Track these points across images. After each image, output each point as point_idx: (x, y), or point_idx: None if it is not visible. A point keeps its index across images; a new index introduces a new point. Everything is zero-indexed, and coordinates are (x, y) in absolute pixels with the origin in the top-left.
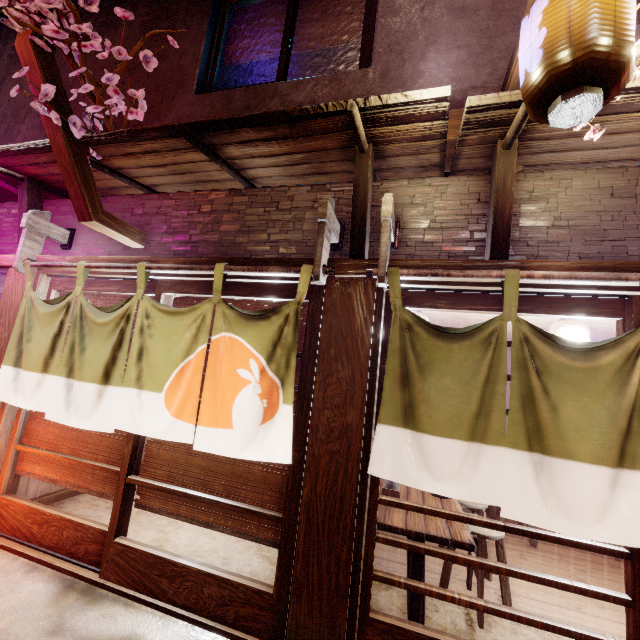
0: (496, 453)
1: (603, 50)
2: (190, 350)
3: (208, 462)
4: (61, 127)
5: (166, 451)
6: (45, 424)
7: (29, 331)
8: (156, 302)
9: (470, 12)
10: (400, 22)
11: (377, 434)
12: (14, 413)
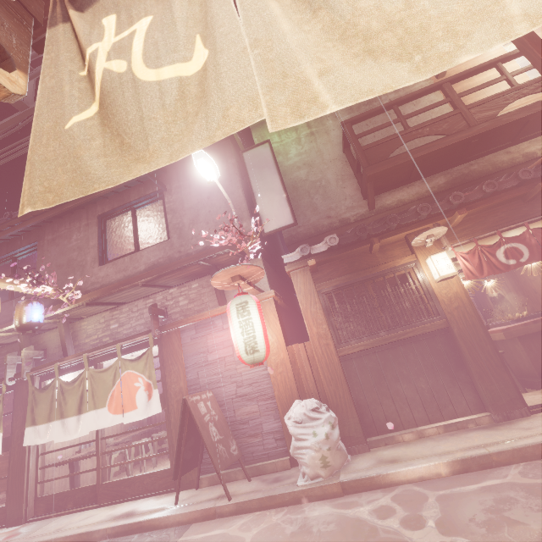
0: (54, 423)
1: (19, 327)
2: None
3: None
4: None
5: None
6: None
7: None
8: None
9: (62, 266)
10: (43, 273)
11: (25, 431)
12: None
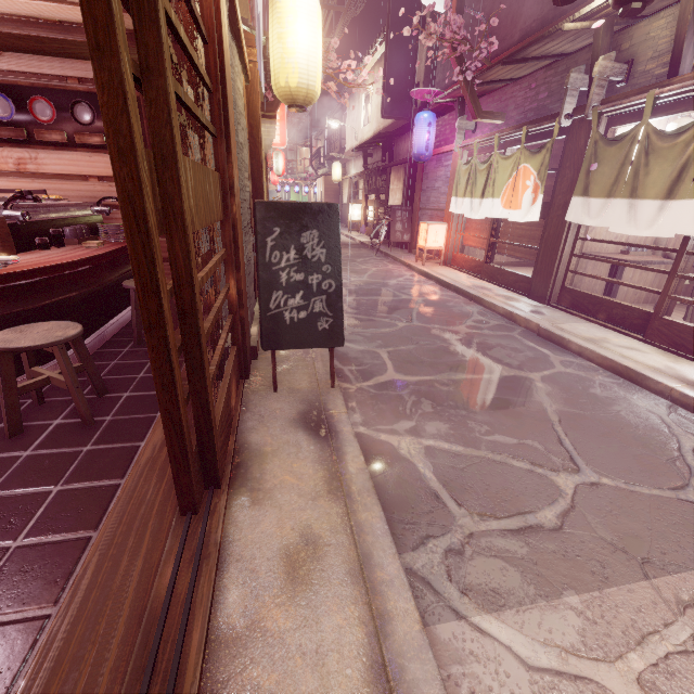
0: (615, 202)
1: None
2: (510, 176)
3: (520, 232)
4: (463, 80)
5: (505, 229)
6: (466, 224)
7: (459, 180)
8: (501, 155)
9: None
10: None
11: (571, 202)
12: (457, 219)
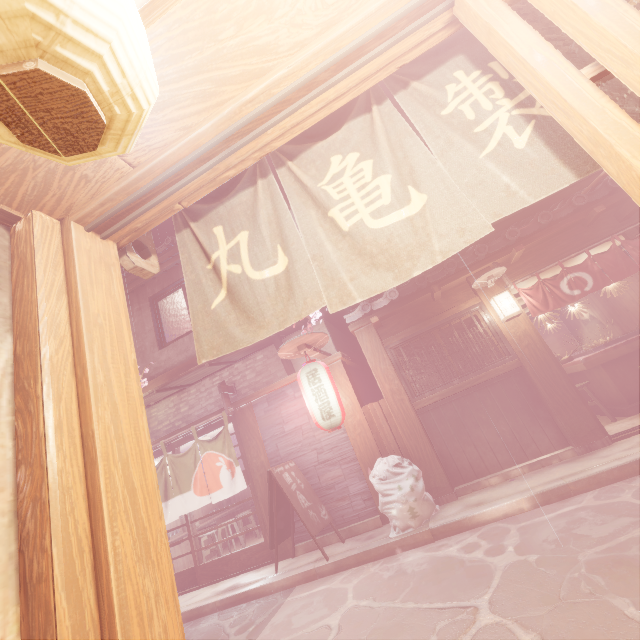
0: None
1: None
2: None
3: None
4: None
5: None
6: None
7: None
8: None
9: None
10: None
11: None
12: None
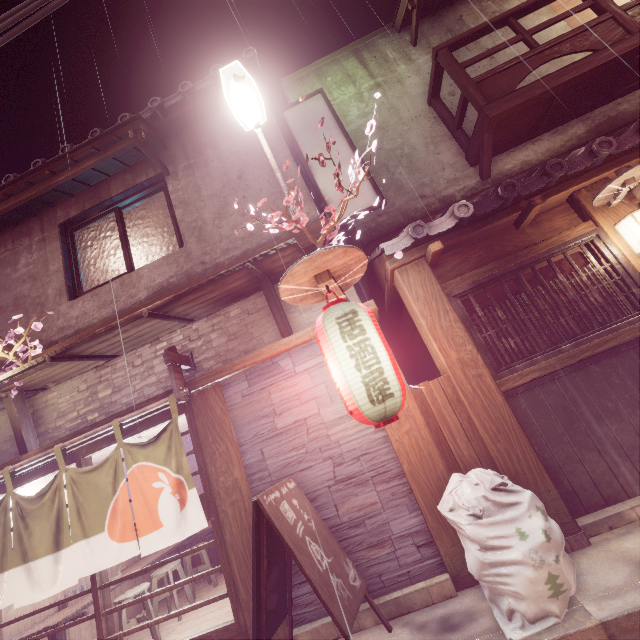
0: (11, 573)
1: None
2: None
3: None
4: None
5: None
6: None
7: None
8: None
9: (5, 309)
10: None
11: None
12: None
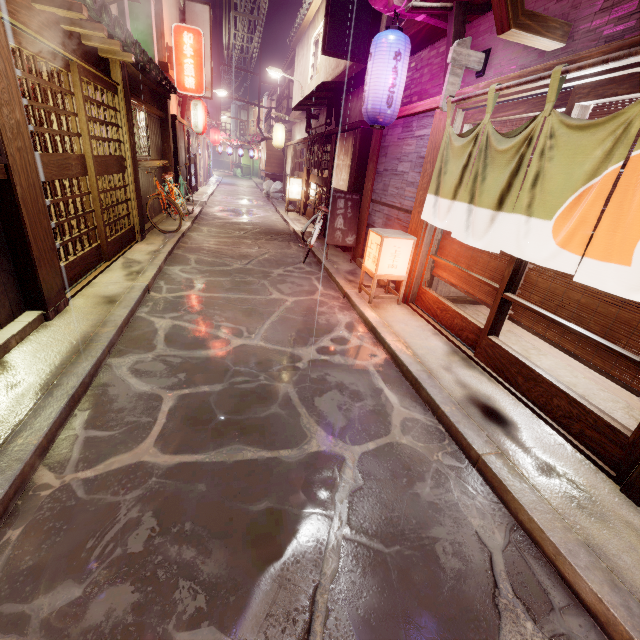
0: None
1: None
2: (596, 172)
3: (586, 300)
4: None
5: (542, 280)
6: (449, 243)
7: (445, 165)
8: (565, 116)
9: None
10: None
11: None
12: (431, 232)
